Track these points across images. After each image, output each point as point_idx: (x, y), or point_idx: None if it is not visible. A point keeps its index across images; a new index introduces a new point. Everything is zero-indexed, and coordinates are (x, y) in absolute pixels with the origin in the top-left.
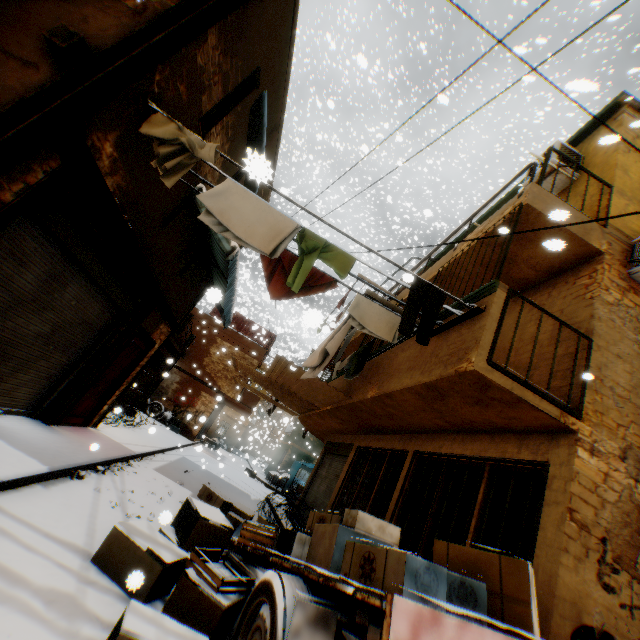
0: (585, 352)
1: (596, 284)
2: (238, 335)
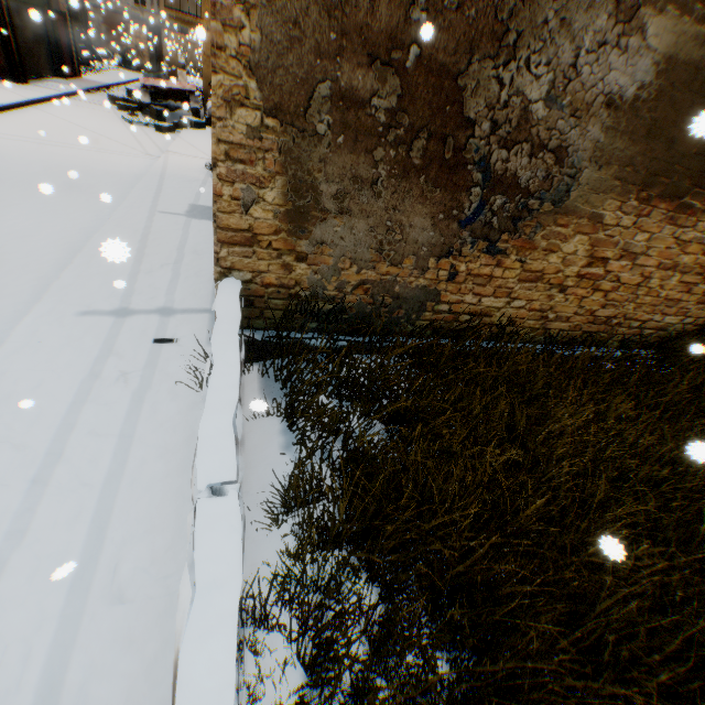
0: None
1: None
2: None
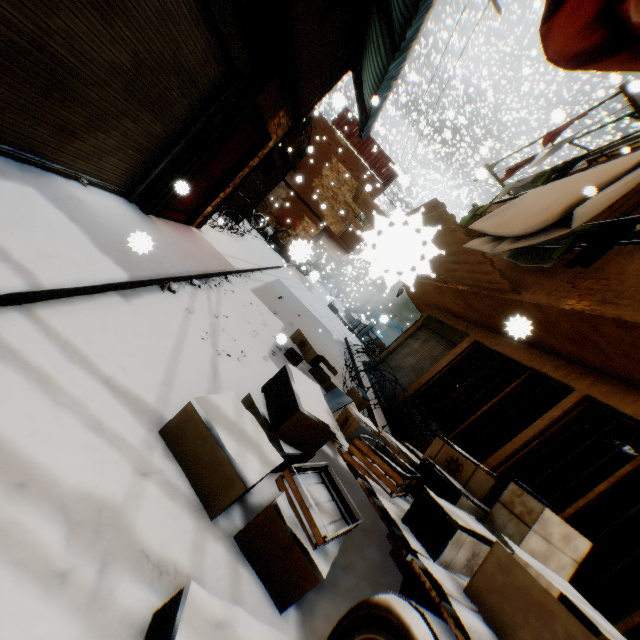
0: None
1: None
2: (357, 159)
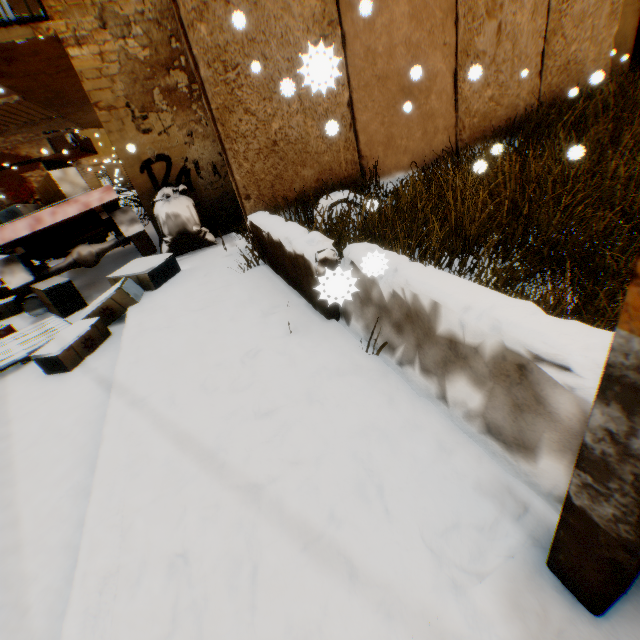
0: None
1: None
2: None
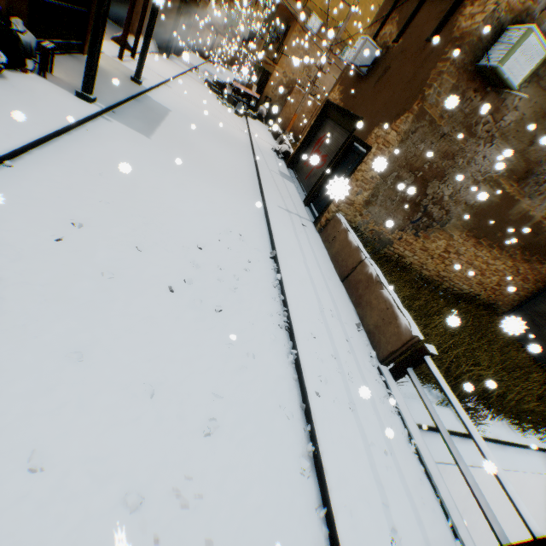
0: (284, 51)
1: (294, 31)
2: None
